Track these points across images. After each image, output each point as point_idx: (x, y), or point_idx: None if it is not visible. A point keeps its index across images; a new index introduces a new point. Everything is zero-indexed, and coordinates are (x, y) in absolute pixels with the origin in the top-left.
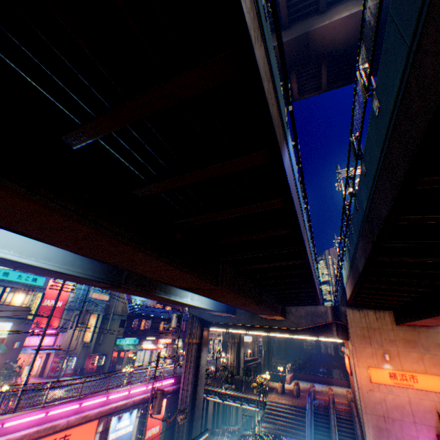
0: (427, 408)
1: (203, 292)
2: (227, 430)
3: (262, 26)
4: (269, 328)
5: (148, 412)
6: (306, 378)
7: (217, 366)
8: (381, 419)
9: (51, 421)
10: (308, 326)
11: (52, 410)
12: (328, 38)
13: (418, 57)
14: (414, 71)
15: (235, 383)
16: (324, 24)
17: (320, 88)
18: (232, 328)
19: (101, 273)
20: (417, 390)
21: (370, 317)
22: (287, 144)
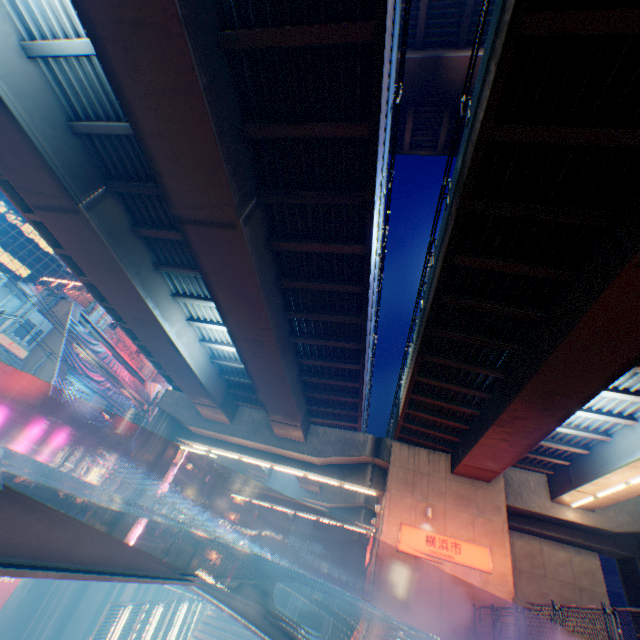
0: (464, 592)
1: (209, 252)
2: None
3: None
4: (276, 456)
5: None
6: None
7: None
8: (400, 602)
9: None
10: (335, 459)
11: None
12: (460, 76)
13: None
14: None
15: None
16: (459, 56)
17: (435, 149)
18: (219, 445)
19: (57, 156)
20: (458, 565)
21: (421, 458)
22: None
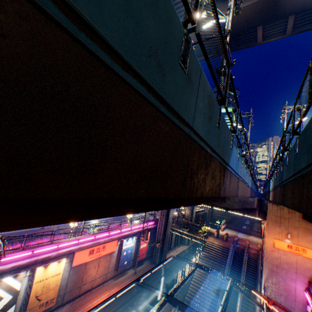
0: (307, 267)
1: None
2: (182, 258)
3: (213, 149)
4: (212, 205)
5: (141, 238)
6: (234, 229)
7: (179, 215)
8: (275, 266)
9: (97, 239)
10: (239, 208)
11: (97, 235)
12: None
13: (310, 176)
14: (308, 178)
15: (188, 228)
16: None
17: (284, 32)
18: None
19: None
20: (304, 257)
21: (284, 211)
22: (228, 165)
